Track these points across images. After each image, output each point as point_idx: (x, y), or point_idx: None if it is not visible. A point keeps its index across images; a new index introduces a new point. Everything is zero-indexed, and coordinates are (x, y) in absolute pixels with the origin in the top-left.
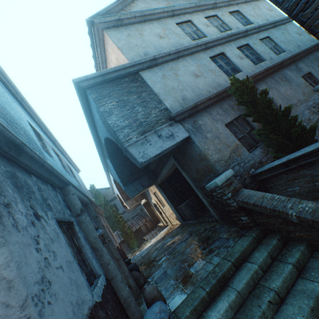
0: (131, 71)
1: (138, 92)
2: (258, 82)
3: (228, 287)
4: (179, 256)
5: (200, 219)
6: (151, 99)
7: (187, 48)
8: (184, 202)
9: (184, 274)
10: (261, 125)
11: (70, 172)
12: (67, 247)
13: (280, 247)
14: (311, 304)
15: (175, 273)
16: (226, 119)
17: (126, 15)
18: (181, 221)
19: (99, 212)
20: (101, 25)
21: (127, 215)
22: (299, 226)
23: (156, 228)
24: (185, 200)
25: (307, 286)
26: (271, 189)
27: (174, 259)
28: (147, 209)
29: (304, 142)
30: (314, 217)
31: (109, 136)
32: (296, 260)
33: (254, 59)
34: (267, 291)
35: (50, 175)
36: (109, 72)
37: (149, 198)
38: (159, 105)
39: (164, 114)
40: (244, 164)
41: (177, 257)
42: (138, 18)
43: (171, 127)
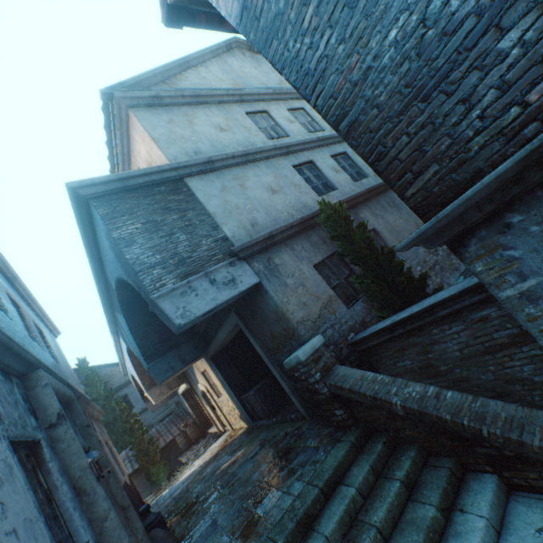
0: (171, 176)
1: (181, 210)
2: (360, 207)
3: (312, 532)
4: (240, 488)
5: (279, 415)
6: (202, 222)
7: (261, 150)
8: (254, 386)
9: (246, 521)
10: (362, 270)
11: (40, 338)
12: (26, 492)
13: (387, 456)
14: (420, 539)
15: (231, 522)
16: (315, 257)
17: (168, 92)
18: (249, 422)
19: (94, 414)
20: (126, 100)
21: (150, 415)
22: (407, 420)
23: (205, 437)
24: (256, 383)
25: (417, 512)
26: (378, 364)
27: (232, 495)
28: (189, 402)
29: (413, 296)
30: (421, 406)
31: (126, 278)
32: (405, 474)
33: (354, 173)
34: (367, 529)
35: (4, 352)
36: (134, 175)
37: (194, 381)
38: (214, 232)
39: (222, 246)
40: (340, 326)
41: (237, 490)
42: (187, 98)
43: (232, 268)
